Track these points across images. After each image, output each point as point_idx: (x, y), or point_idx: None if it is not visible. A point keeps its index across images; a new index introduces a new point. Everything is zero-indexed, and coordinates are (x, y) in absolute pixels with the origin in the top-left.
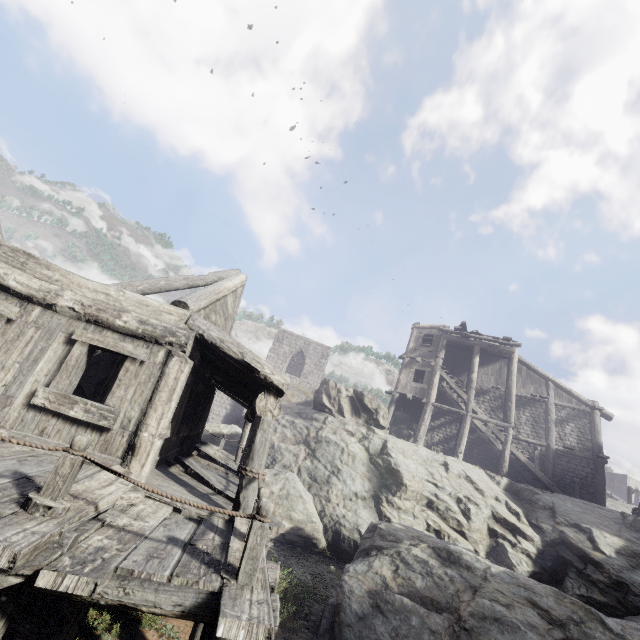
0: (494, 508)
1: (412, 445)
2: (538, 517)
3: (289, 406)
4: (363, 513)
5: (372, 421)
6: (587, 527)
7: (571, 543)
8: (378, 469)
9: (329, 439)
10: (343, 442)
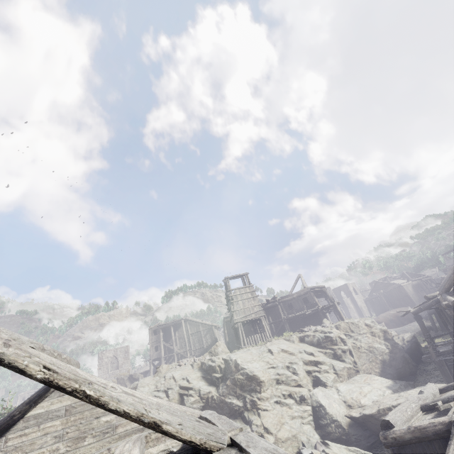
0: None
1: None
2: None
3: None
4: None
5: None
6: None
7: None
8: None
9: None
10: None
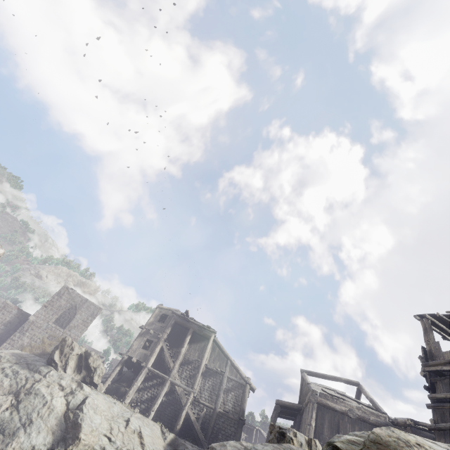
0: None
1: (112, 402)
2: None
3: (25, 356)
4: None
5: (89, 378)
6: None
7: None
8: (67, 423)
9: (39, 391)
10: (50, 395)
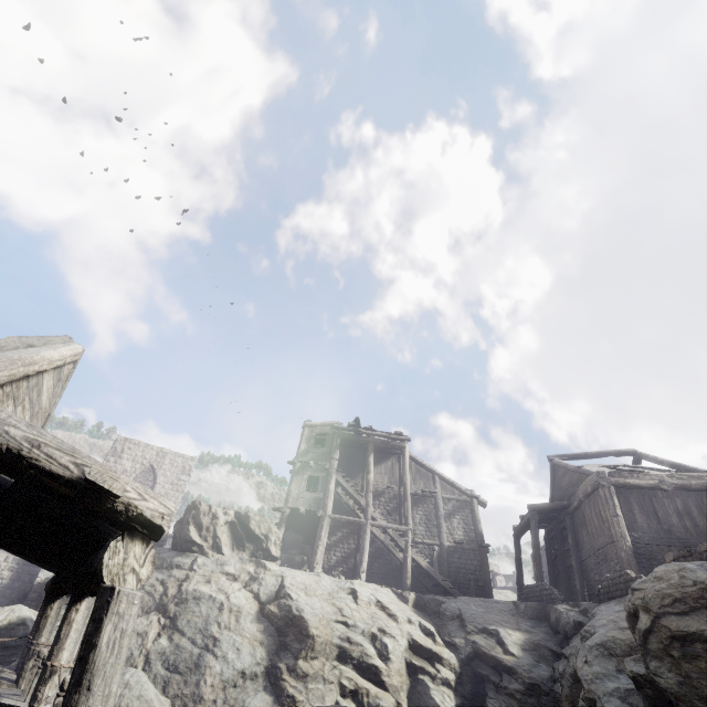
0: (410, 635)
1: (313, 575)
2: (450, 631)
3: None
4: (255, 702)
5: (261, 552)
6: (494, 628)
7: (485, 653)
8: (274, 622)
9: (200, 593)
10: (222, 593)
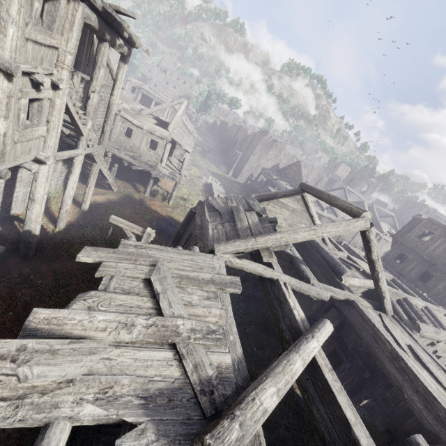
0: None
1: None
2: None
3: None
4: None
5: None
6: None
7: None
8: None
9: None
10: None
